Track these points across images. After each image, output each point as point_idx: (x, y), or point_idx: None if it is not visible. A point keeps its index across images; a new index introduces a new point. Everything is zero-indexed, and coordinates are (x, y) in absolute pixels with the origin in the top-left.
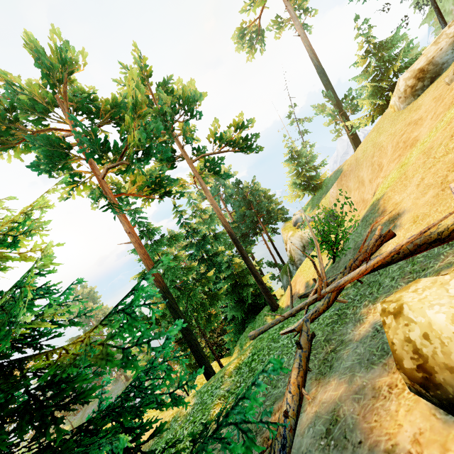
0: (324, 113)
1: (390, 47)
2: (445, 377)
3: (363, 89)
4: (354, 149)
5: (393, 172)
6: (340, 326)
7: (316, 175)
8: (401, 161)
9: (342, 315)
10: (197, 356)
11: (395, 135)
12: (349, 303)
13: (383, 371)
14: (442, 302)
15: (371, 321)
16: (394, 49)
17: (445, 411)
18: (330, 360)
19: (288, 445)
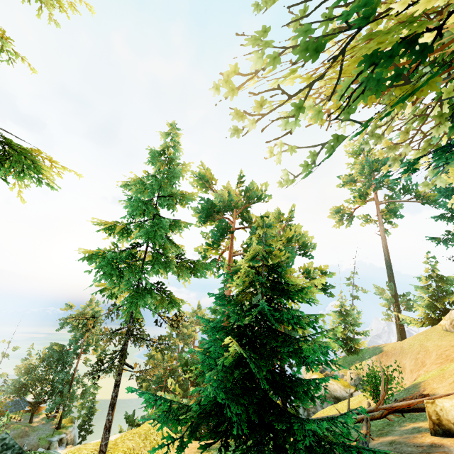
0: (382, 295)
1: (449, 283)
2: (445, 422)
3: (420, 298)
4: (398, 338)
5: (434, 370)
6: (389, 427)
7: (355, 339)
8: (441, 366)
9: (390, 424)
10: None
11: (440, 347)
12: (395, 421)
13: (419, 434)
14: (449, 402)
15: (411, 426)
16: (452, 287)
17: (443, 436)
18: (385, 433)
19: (368, 443)
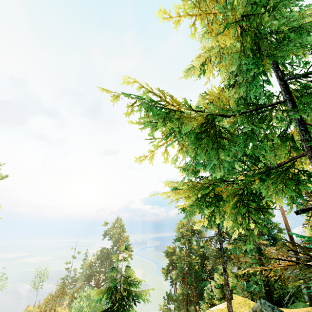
0: None
1: None
2: None
3: None
4: None
5: None
6: None
7: None
8: None
9: None
10: (270, 299)
11: None
12: None
13: None
14: None
15: None
16: None
17: None
18: None
19: None
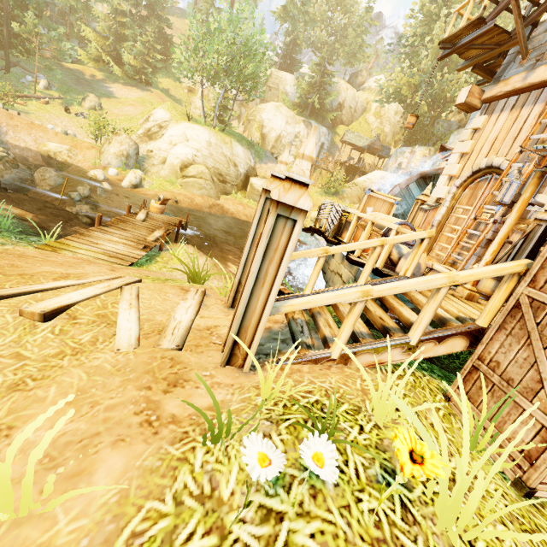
0: None
1: None
2: None
3: None
4: None
5: None
6: None
7: None
8: None
9: None
10: None
11: None
12: None
13: None
14: None
15: None
16: None
17: None
18: None
19: None
